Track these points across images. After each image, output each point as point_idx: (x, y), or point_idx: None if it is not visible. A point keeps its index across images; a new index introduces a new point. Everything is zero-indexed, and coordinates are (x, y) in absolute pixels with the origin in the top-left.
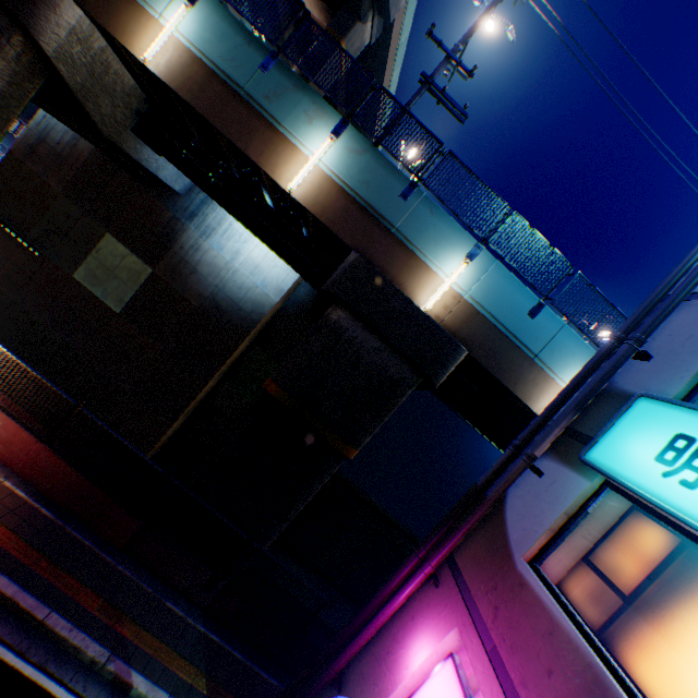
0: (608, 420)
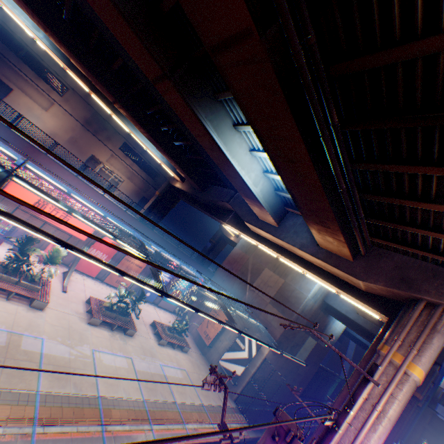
0: None
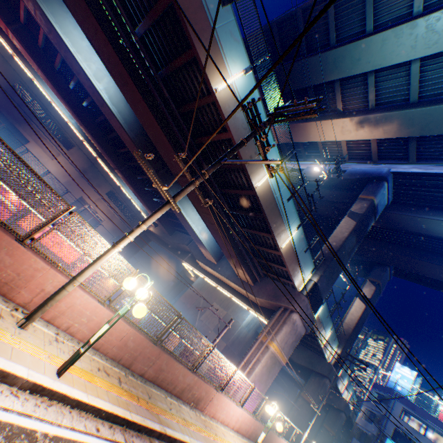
0: (383, 438)
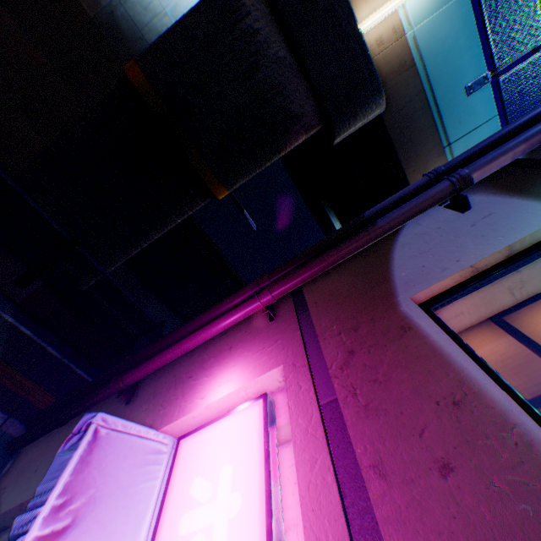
0: None
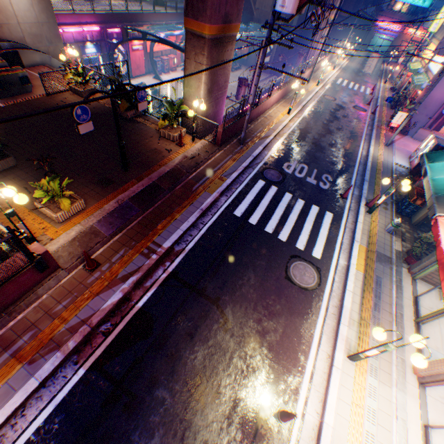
0: None
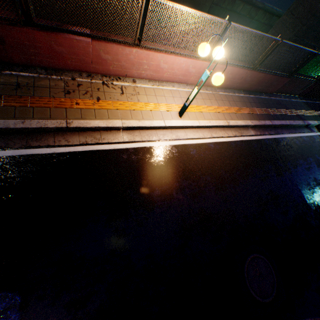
0: None
